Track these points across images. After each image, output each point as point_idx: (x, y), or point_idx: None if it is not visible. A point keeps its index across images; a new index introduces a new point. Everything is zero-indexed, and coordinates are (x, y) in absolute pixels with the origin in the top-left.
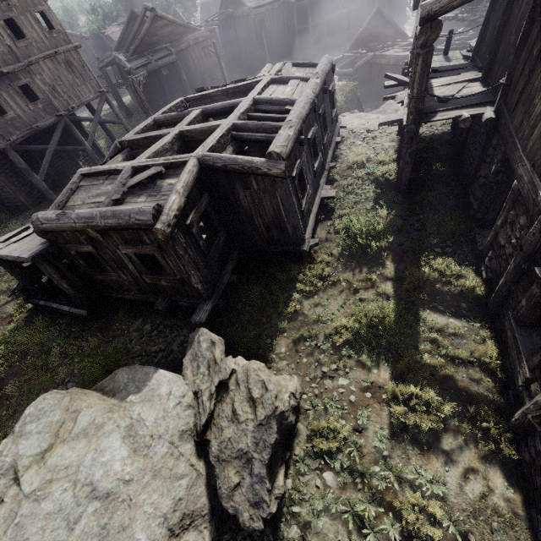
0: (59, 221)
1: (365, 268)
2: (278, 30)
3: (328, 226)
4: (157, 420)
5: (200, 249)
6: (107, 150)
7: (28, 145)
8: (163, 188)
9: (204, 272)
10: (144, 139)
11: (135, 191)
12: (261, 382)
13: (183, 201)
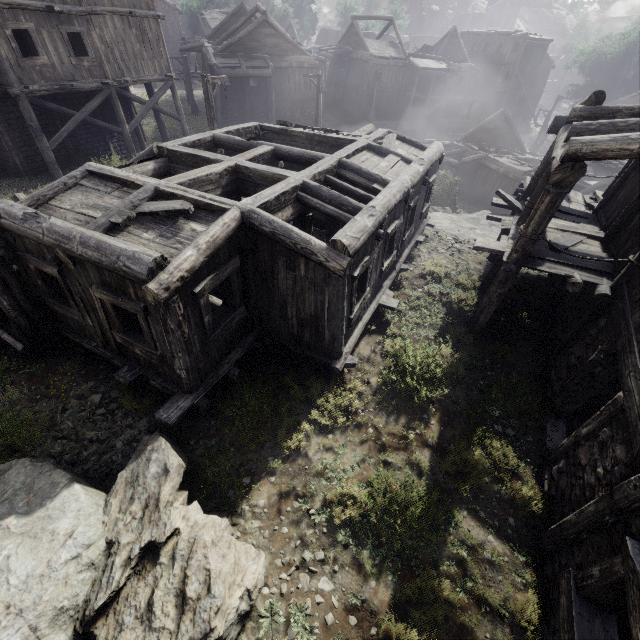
0: (24, 222)
1: (404, 418)
2: (393, 89)
3: (376, 342)
4: (30, 579)
5: (203, 326)
6: (152, 142)
7: (50, 102)
8: (182, 233)
9: (197, 357)
10: (189, 155)
11: (146, 221)
12: (206, 573)
13: (200, 261)
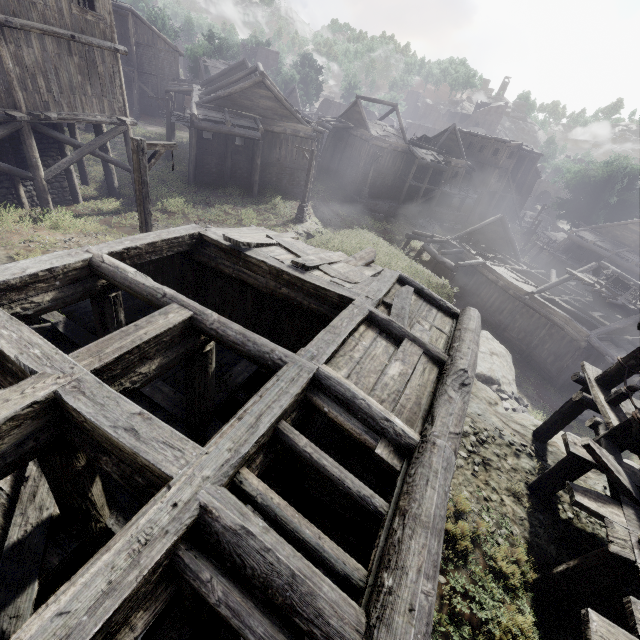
0: None
1: None
2: (390, 172)
3: None
4: None
5: None
6: (96, 186)
7: None
8: None
9: None
10: None
11: None
12: None
13: None
